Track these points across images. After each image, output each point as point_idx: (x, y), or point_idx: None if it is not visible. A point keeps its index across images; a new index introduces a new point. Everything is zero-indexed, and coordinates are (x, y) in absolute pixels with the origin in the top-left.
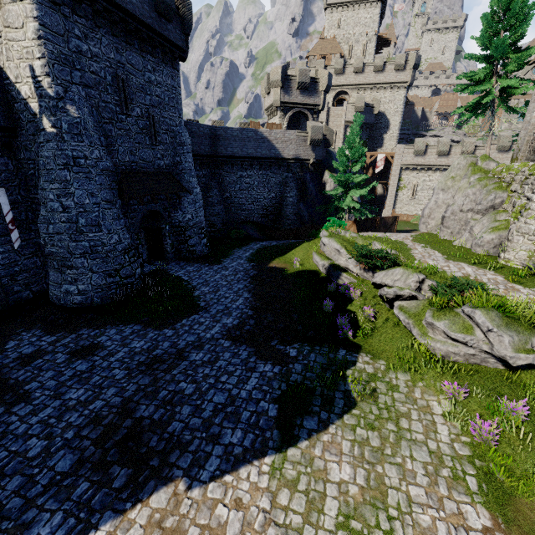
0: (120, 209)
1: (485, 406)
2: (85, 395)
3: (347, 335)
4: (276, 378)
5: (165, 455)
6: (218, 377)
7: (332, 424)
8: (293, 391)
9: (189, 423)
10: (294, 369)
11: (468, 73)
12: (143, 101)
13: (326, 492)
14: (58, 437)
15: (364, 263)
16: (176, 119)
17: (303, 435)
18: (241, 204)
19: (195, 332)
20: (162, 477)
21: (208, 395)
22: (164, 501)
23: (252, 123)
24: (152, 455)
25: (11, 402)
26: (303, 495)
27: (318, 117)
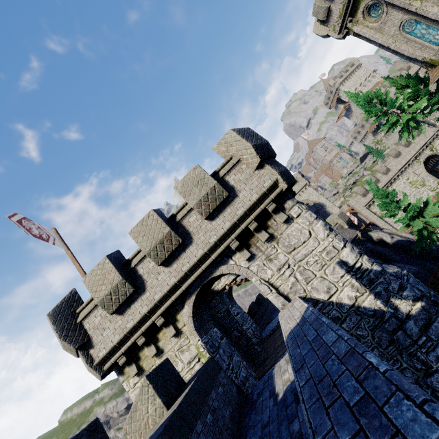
0: None
1: None
2: None
3: None
4: None
5: None
6: None
7: None
8: None
9: None
10: None
11: (388, 122)
12: None
13: None
14: None
15: None
16: None
17: None
18: None
19: None
20: None
21: None
22: None
23: None
24: None
25: None
26: None
27: None
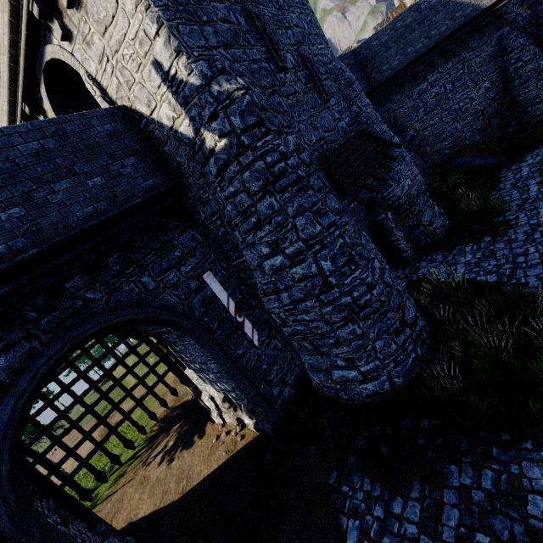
0: None
1: None
2: None
3: None
4: None
5: None
6: None
7: None
8: None
9: None
10: None
11: None
12: (287, 41)
13: None
14: None
15: None
16: (326, 53)
17: None
18: (436, 134)
19: None
20: None
21: None
22: None
23: (391, 13)
24: None
25: None
26: None
27: None
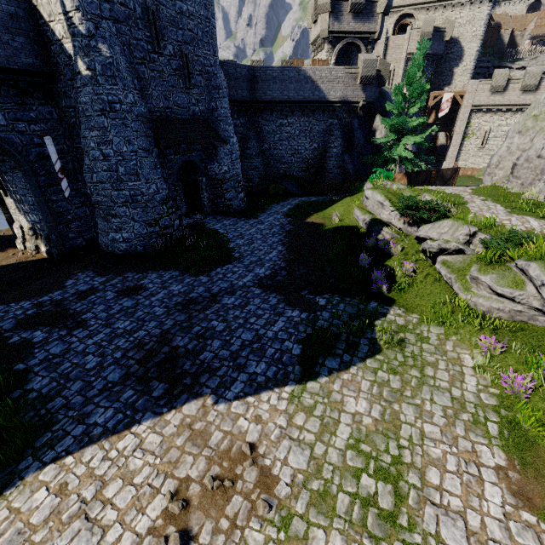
0: (157, 158)
1: (523, 362)
2: (131, 326)
3: (381, 289)
4: (302, 323)
5: (197, 376)
6: (247, 318)
7: (353, 365)
8: (318, 335)
9: (218, 354)
10: (322, 316)
11: None
12: (175, 37)
13: (340, 420)
14: (109, 356)
15: (408, 217)
16: (211, 58)
17: (323, 372)
18: (280, 156)
19: (228, 279)
20: (193, 393)
21: (237, 333)
22: (194, 410)
23: (294, 60)
24: (185, 375)
25: (71, 327)
26: (318, 419)
27: (372, 48)
